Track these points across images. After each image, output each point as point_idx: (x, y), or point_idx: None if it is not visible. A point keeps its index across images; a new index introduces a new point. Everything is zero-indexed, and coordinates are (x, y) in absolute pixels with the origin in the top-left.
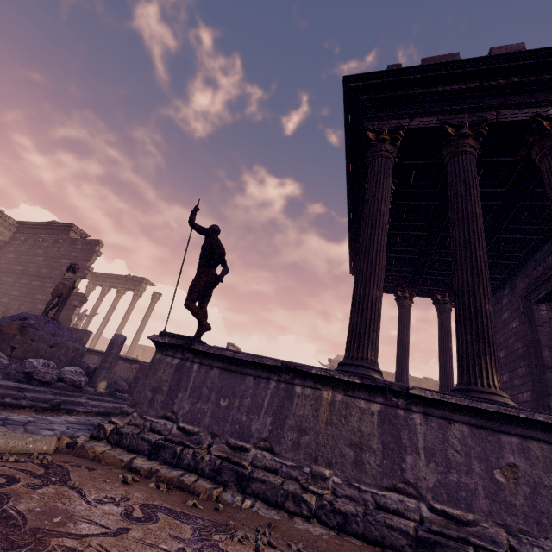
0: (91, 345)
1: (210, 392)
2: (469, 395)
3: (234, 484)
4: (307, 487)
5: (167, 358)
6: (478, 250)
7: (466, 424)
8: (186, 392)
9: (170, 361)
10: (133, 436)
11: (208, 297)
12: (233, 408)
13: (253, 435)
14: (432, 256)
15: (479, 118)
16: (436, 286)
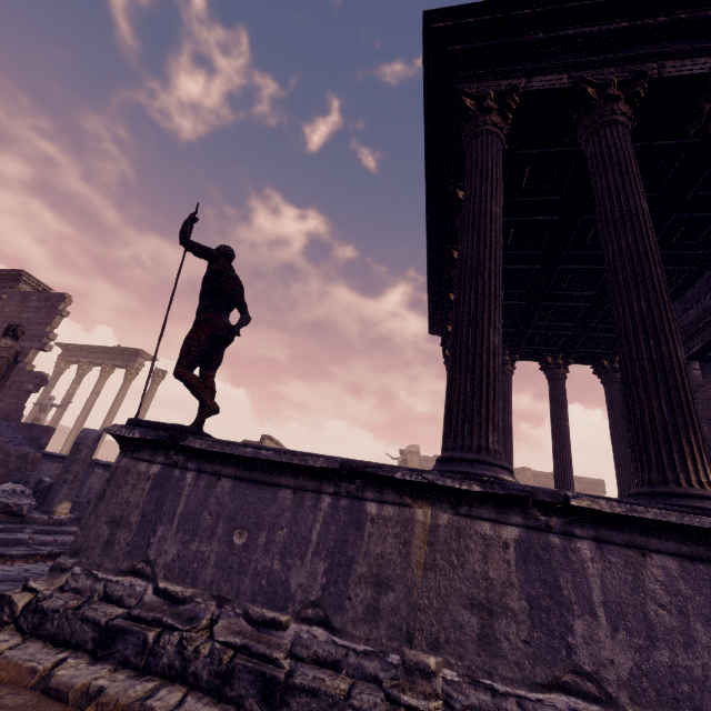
0: (65, 447)
1: (214, 522)
2: (672, 503)
3: (256, 701)
4: (398, 698)
5: (140, 464)
6: (653, 265)
7: (671, 555)
8: (172, 522)
9: (144, 470)
10: (65, 615)
11: (216, 360)
12: (256, 548)
13: (292, 596)
14: (544, 301)
15: (631, 73)
16: (547, 345)
